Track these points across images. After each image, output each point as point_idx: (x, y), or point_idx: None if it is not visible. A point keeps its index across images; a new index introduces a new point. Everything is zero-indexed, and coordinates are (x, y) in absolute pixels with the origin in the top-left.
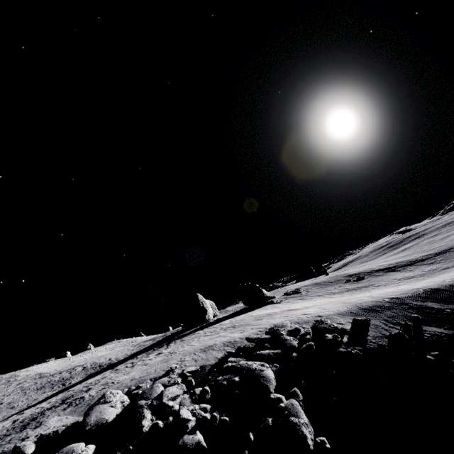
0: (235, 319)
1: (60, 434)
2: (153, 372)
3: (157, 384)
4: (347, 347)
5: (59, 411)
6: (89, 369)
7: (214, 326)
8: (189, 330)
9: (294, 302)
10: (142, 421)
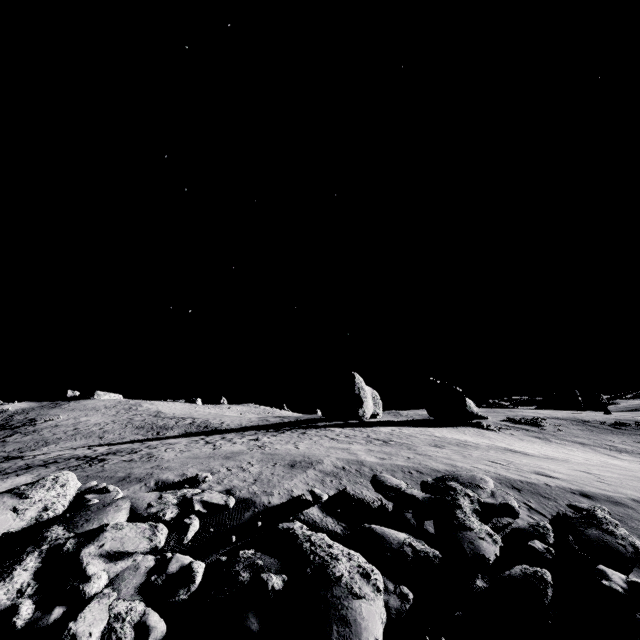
0: (400, 430)
1: None
2: (182, 469)
3: (122, 503)
4: None
5: (55, 469)
6: (194, 425)
7: (362, 429)
8: (327, 422)
9: (523, 439)
10: None
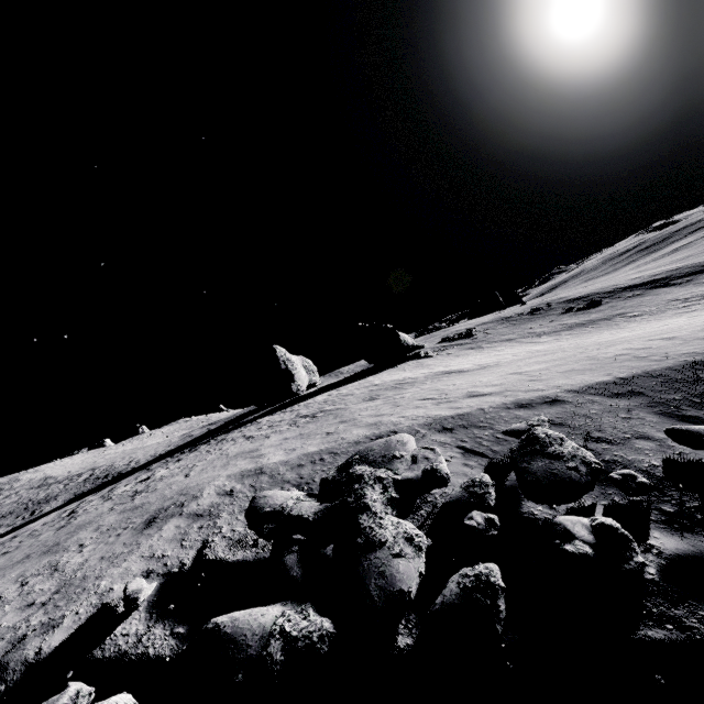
0: (338, 392)
1: None
2: None
3: None
4: (686, 608)
5: None
6: (89, 481)
7: (294, 408)
8: (258, 413)
9: (459, 355)
10: None
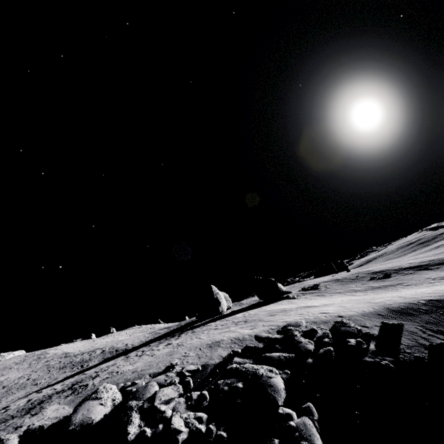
0: (248, 313)
1: (46, 430)
2: (154, 366)
3: (152, 383)
4: (375, 356)
5: (61, 398)
6: (106, 353)
7: (226, 319)
8: (201, 322)
9: (312, 298)
10: (128, 426)
